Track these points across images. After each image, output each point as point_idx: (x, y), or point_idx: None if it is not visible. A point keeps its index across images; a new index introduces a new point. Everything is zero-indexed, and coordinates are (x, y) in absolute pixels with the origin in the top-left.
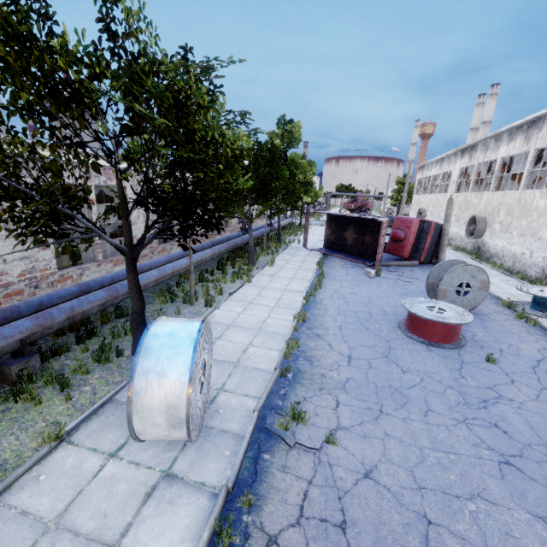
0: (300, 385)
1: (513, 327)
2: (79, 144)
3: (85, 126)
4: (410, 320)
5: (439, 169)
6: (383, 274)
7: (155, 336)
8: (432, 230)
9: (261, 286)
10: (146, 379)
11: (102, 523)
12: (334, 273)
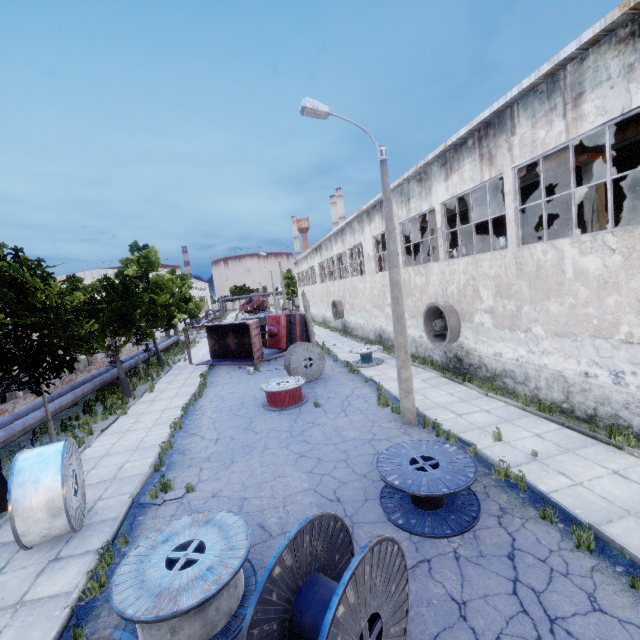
0: (172, 471)
1: (344, 380)
2: None
3: None
4: (267, 397)
5: (307, 264)
6: (263, 369)
7: (25, 459)
8: (298, 320)
9: (139, 414)
10: (23, 488)
11: (1, 602)
12: (218, 380)
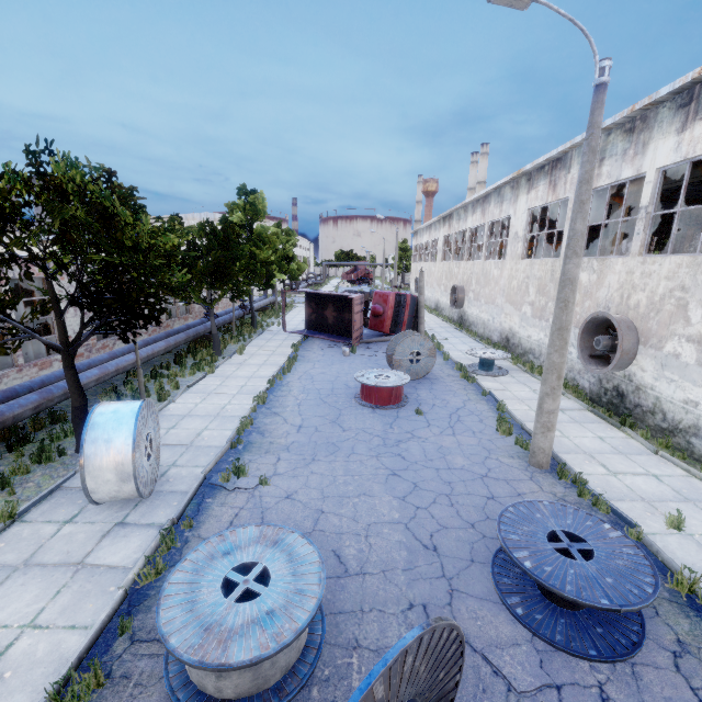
0: (248, 452)
1: (454, 386)
2: (11, 258)
3: (21, 247)
4: (362, 389)
5: (429, 236)
6: (360, 352)
7: (100, 414)
8: (409, 303)
9: (226, 376)
10: (95, 445)
11: (66, 556)
12: (310, 356)
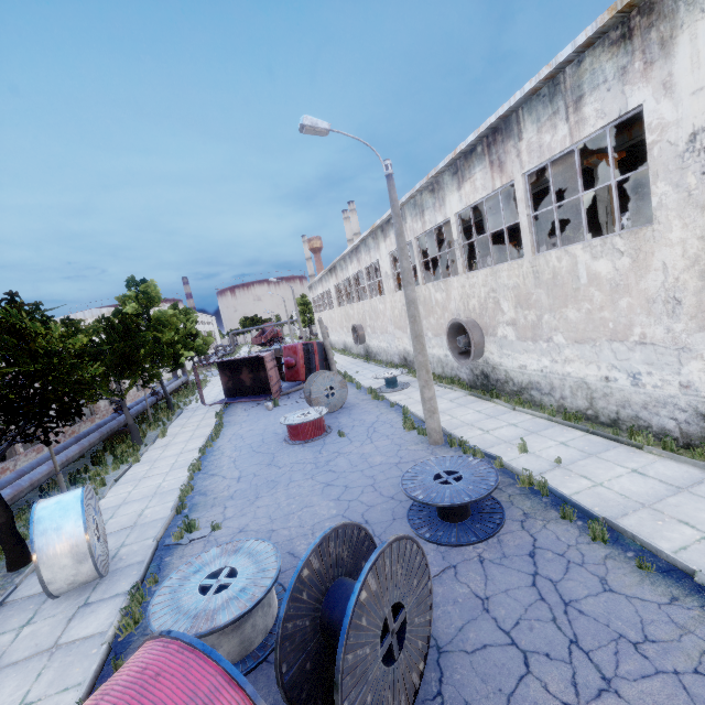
0: (195, 512)
1: (369, 407)
2: None
3: None
4: (288, 430)
5: (322, 288)
6: (282, 403)
7: (43, 508)
8: (317, 349)
9: (153, 460)
10: (46, 536)
11: (36, 648)
12: (235, 419)
